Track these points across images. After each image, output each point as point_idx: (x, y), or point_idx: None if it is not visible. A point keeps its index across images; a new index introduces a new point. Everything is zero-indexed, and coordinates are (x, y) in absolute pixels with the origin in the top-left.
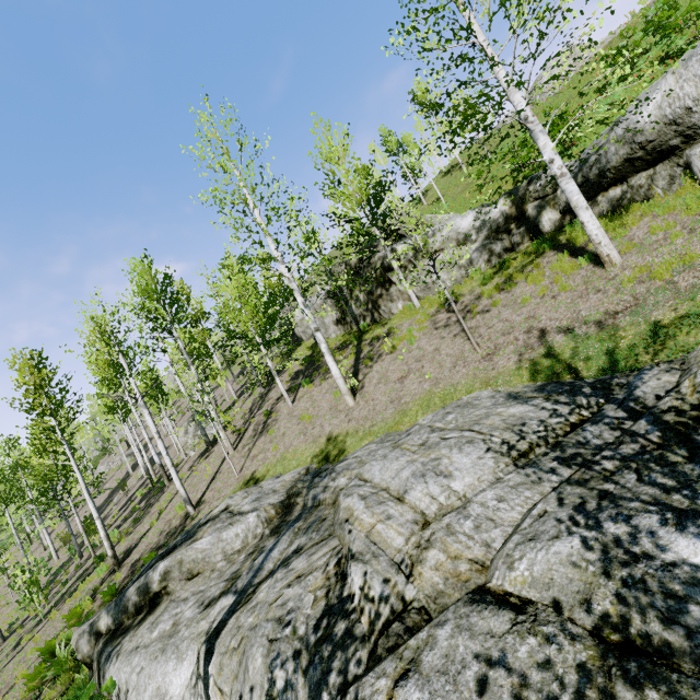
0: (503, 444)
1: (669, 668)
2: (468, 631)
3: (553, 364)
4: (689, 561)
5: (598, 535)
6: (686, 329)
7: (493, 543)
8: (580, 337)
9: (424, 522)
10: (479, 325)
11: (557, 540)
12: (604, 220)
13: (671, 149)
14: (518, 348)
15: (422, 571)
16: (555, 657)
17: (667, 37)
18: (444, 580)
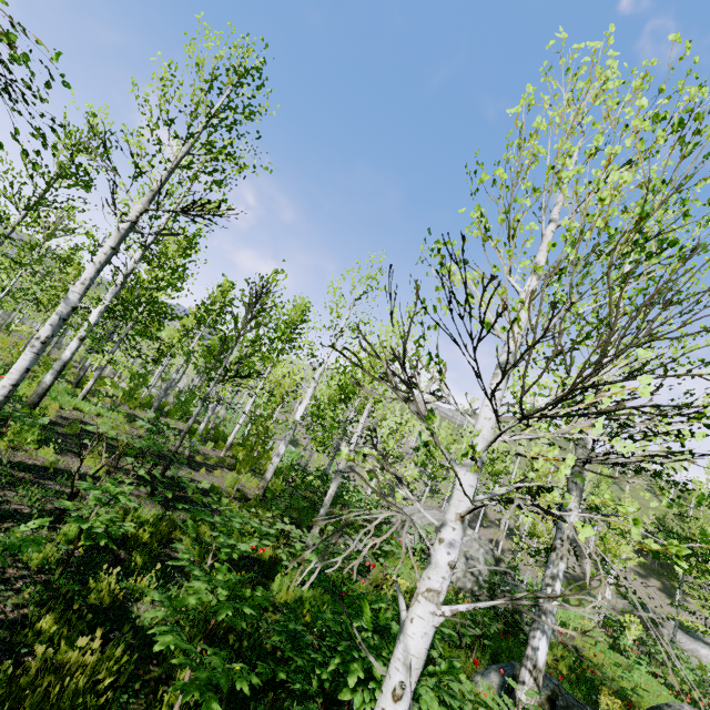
0: None
1: None
2: None
3: None
4: None
5: None
6: None
7: None
8: None
9: None
10: None
11: None
12: None
13: None
14: None
15: None
16: None
17: None
18: None
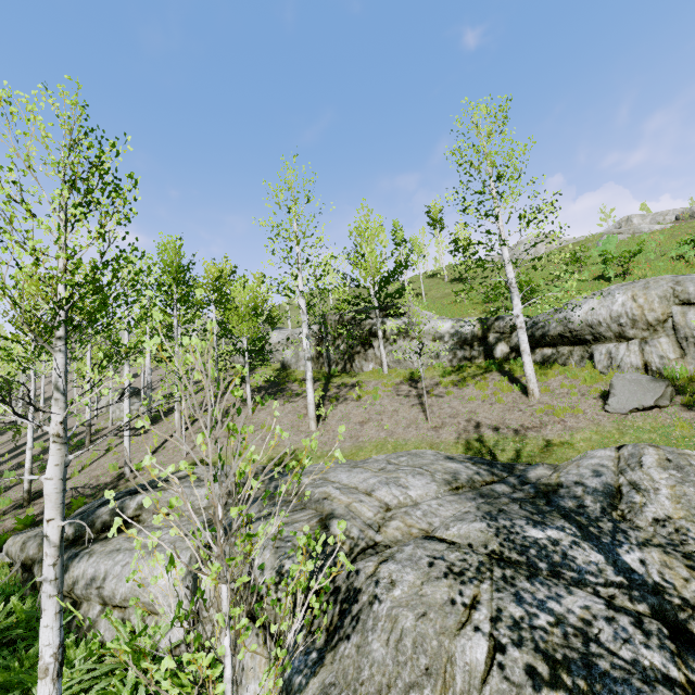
0: (443, 480)
1: (517, 566)
2: (423, 548)
3: (481, 447)
4: (535, 536)
5: (496, 523)
6: (563, 450)
7: (434, 523)
8: (502, 435)
9: (387, 508)
10: (433, 404)
11: (474, 522)
12: (536, 366)
13: (585, 340)
14: (459, 429)
15: (387, 530)
16: (468, 558)
17: (605, 265)
18: (402, 535)
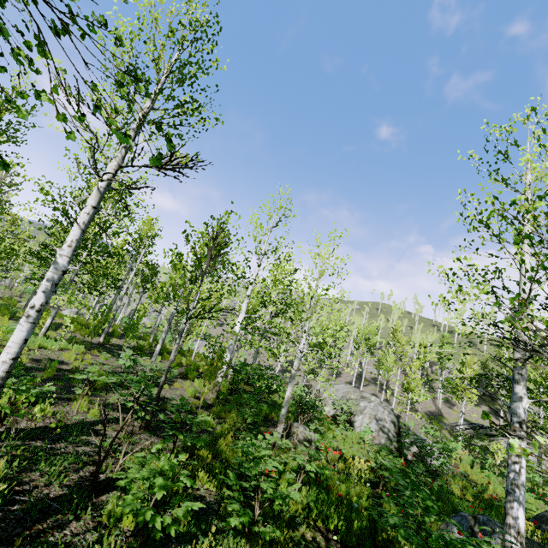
0: None
1: None
2: None
3: None
4: None
5: None
6: None
7: None
8: None
9: None
10: None
11: None
12: None
13: None
14: None
15: None
16: None
17: None
18: None
